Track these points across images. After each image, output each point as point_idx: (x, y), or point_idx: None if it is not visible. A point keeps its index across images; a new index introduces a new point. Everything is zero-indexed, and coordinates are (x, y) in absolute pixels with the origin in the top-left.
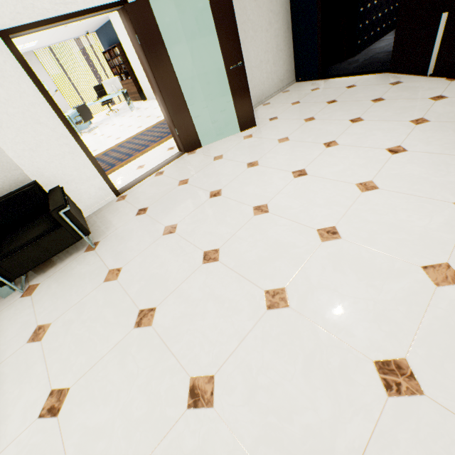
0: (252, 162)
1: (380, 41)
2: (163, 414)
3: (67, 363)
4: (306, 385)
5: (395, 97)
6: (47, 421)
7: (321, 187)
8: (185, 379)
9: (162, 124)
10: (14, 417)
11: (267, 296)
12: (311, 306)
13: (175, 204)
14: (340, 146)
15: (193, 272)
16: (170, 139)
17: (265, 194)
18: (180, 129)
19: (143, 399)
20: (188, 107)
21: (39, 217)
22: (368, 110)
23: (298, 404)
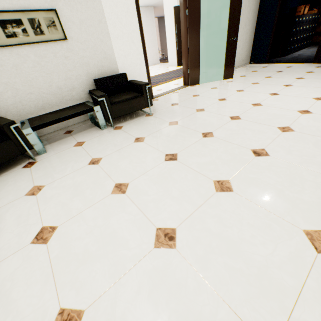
0: (239, 90)
1: (299, 52)
2: (242, 158)
3: (168, 147)
4: (318, 150)
5: (320, 71)
6: (172, 162)
7: (291, 98)
8: (247, 150)
9: (161, 75)
10: (149, 161)
11: (279, 128)
12: (307, 131)
13: (196, 102)
14: (295, 86)
15: (227, 122)
16: (173, 81)
17: (256, 100)
18: (191, 70)
19: (226, 155)
20: (199, 58)
21: (123, 93)
22: (305, 75)
23: (317, 154)
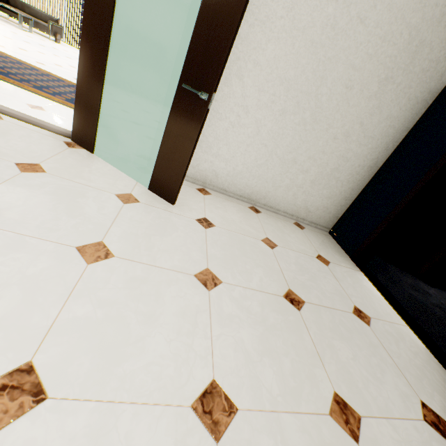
0: None
1: None
2: None
3: None
4: None
5: None
6: None
7: None
8: None
9: None
10: None
11: None
12: None
13: None
14: None
15: None
16: None
17: None
18: (80, 101)
19: None
20: (103, 83)
21: None
22: (285, 417)
23: None
